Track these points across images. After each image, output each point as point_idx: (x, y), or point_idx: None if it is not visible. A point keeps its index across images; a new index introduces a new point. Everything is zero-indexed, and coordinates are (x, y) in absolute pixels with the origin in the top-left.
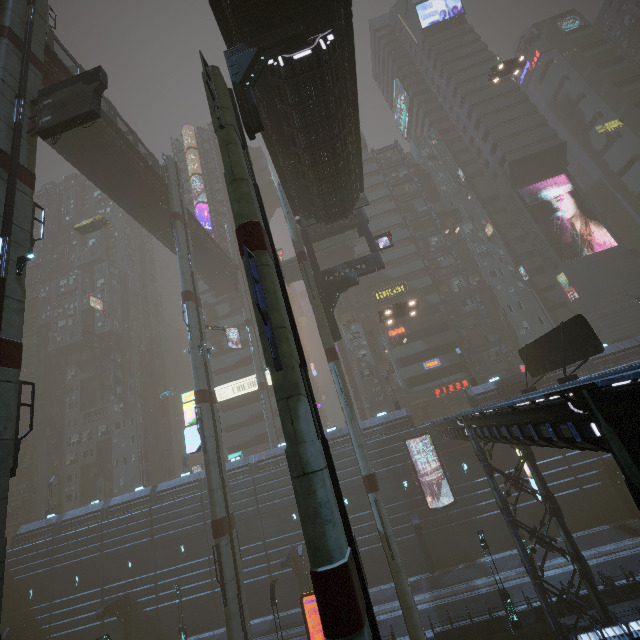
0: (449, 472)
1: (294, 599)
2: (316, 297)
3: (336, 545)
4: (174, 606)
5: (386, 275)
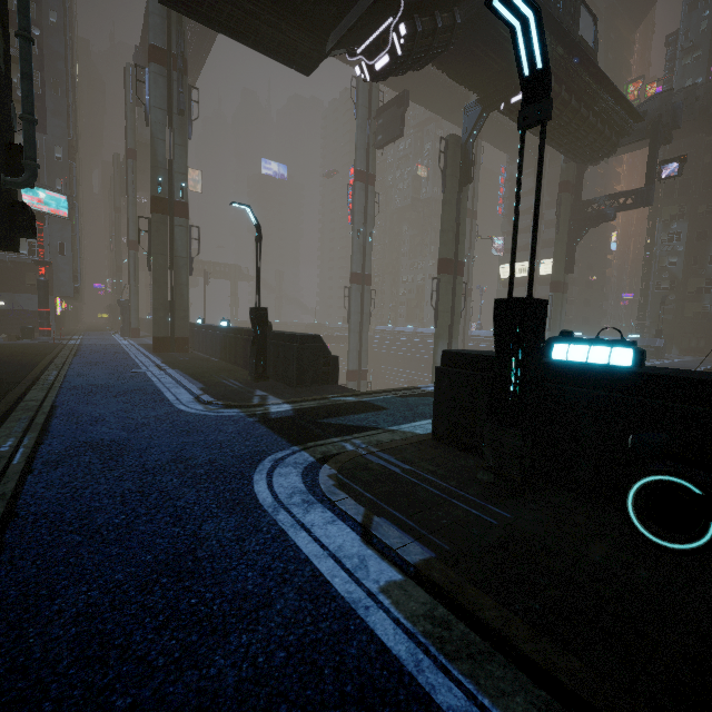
0: None
1: None
2: (560, 232)
3: None
4: None
5: None
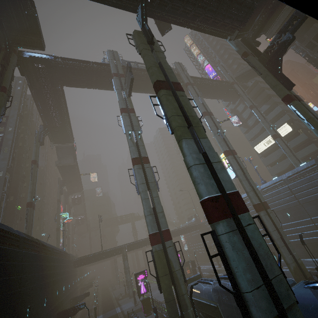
0: None
1: None
2: (262, 72)
3: (203, 192)
4: (270, 245)
5: None
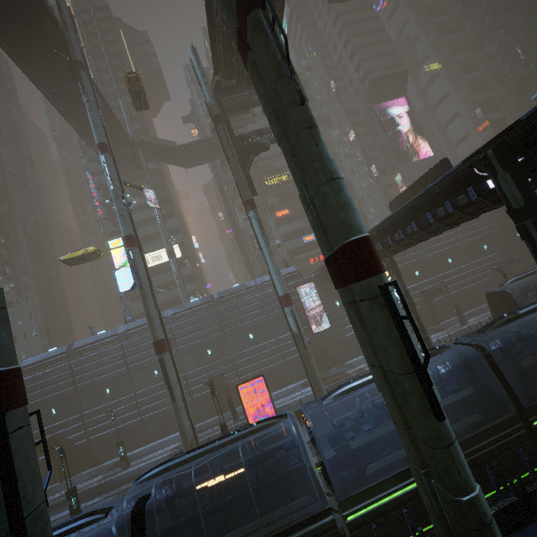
0: (327, 308)
1: (212, 411)
2: (235, 156)
3: (362, 225)
4: (105, 436)
5: (273, 166)
